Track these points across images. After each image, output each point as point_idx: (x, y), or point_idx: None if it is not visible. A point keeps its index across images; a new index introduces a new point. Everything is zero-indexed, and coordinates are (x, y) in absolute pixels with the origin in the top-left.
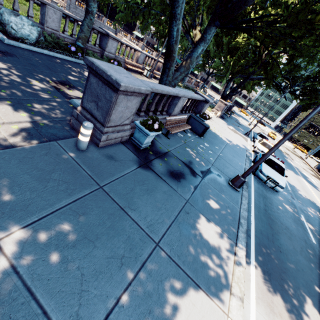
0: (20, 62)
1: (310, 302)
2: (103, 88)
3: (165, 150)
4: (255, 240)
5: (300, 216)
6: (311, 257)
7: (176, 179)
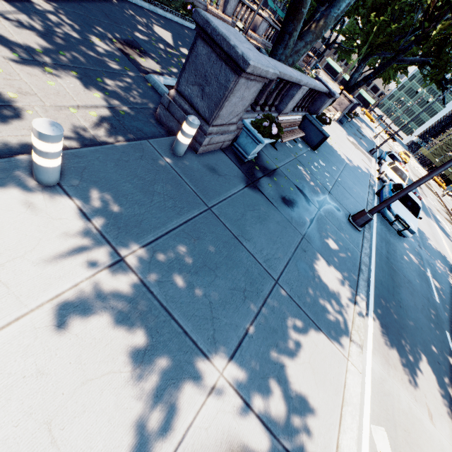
0: (66, 1)
1: (425, 360)
2: (216, 65)
3: (273, 166)
4: (374, 291)
5: (426, 270)
6: (432, 316)
7: (289, 208)
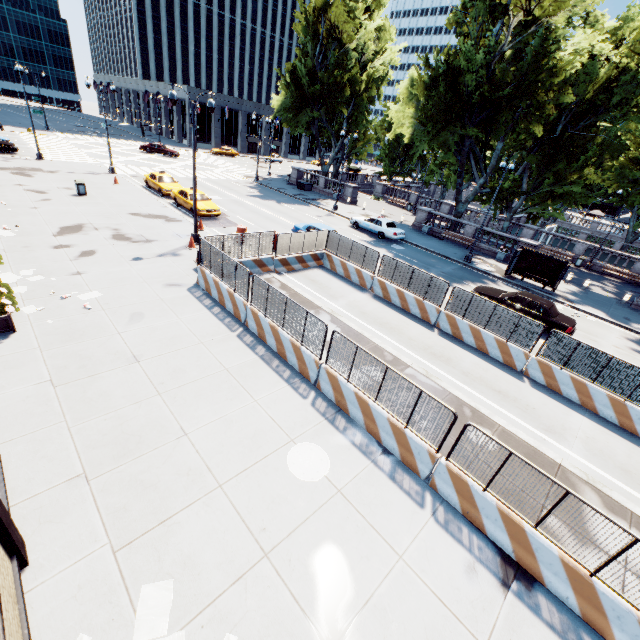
0: None
1: None
2: None
3: None
4: None
5: None
6: None
7: None
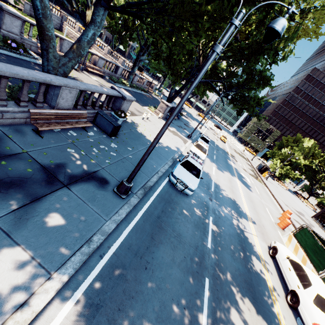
0: None
1: None
2: None
3: (17, 151)
4: (109, 260)
5: (208, 218)
6: (193, 266)
7: None
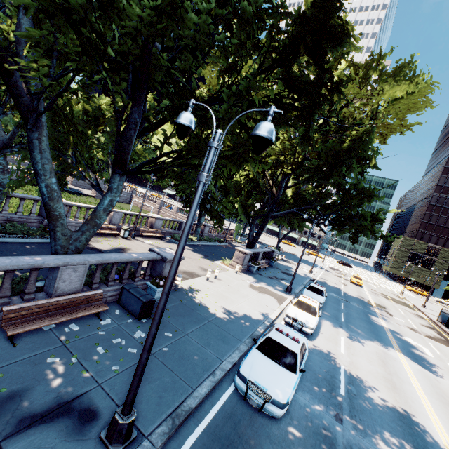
0: None
1: None
2: None
3: None
4: None
5: None
6: None
7: None
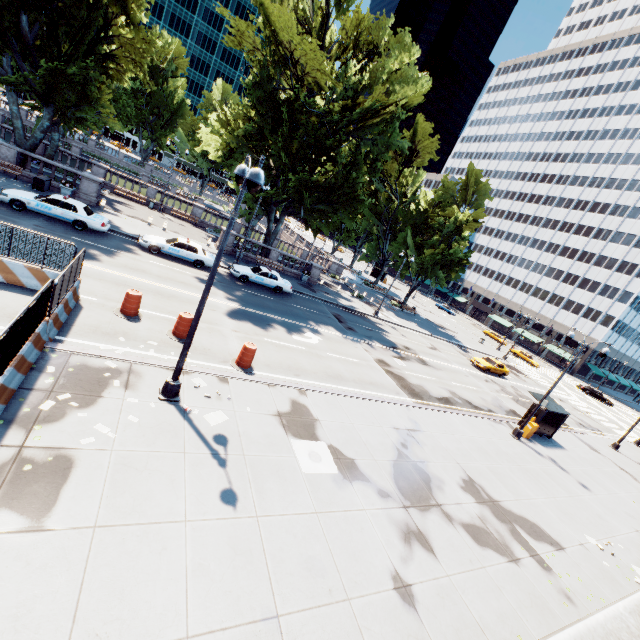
0: None
1: None
2: None
3: None
4: None
5: None
6: None
7: None
